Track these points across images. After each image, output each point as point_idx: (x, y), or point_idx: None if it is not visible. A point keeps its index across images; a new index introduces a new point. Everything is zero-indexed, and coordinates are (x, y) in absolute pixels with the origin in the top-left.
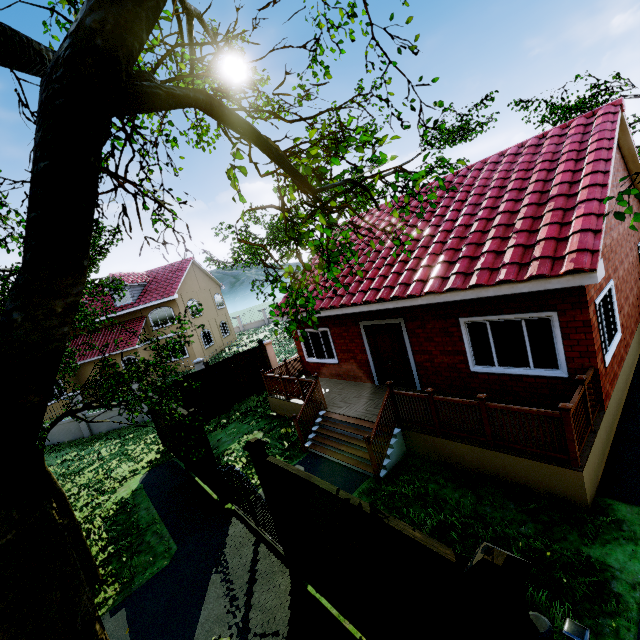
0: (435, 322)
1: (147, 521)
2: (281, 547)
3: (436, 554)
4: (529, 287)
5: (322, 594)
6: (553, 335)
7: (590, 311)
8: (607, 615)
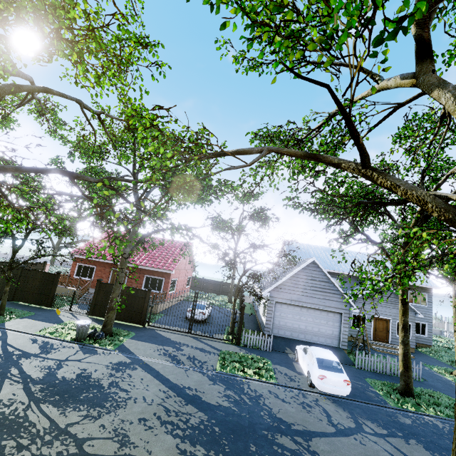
0: (138, 274)
1: (5, 308)
2: (83, 313)
3: (142, 290)
4: (162, 271)
5: (101, 316)
6: (163, 283)
7: (170, 280)
8: (154, 319)
